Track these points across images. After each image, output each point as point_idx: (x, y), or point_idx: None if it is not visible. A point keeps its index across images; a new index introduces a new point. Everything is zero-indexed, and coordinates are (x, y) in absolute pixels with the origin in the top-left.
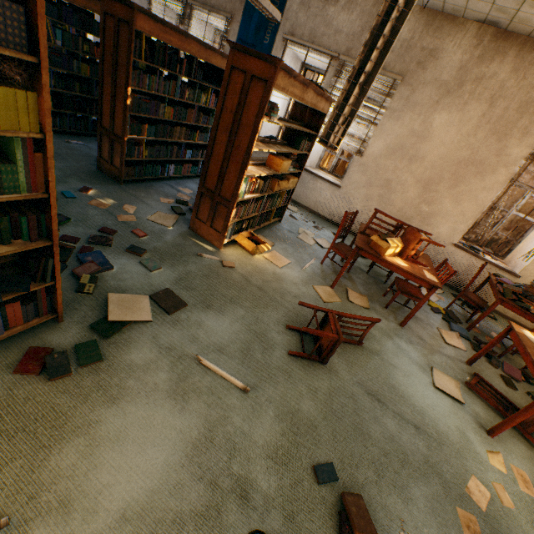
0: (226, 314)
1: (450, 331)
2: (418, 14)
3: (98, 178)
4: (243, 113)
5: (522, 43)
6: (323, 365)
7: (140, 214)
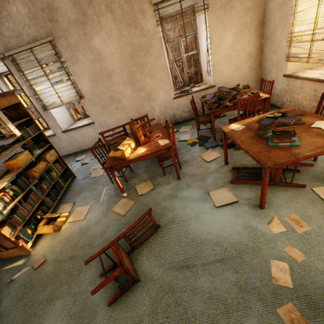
0: None
1: (207, 151)
2: None
3: None
4: None
5: None
6: (139, 282)
7: None
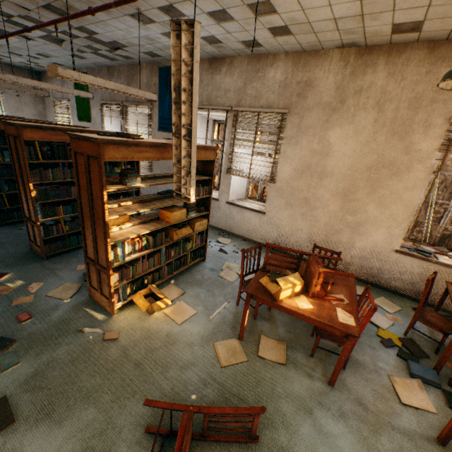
0: (65, 425)
1: (409, 378)
2: (285, 59)
3: (25, 258)
4: (92, 188)
5: (388, 51)
6: None
7: (43, 290)
